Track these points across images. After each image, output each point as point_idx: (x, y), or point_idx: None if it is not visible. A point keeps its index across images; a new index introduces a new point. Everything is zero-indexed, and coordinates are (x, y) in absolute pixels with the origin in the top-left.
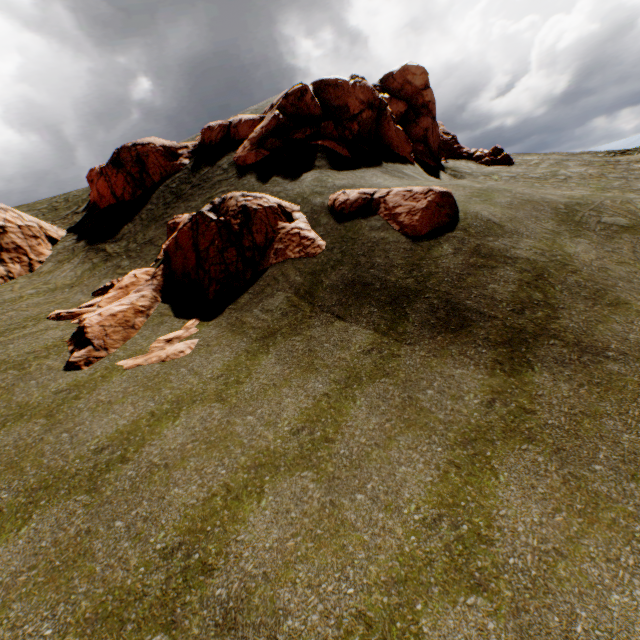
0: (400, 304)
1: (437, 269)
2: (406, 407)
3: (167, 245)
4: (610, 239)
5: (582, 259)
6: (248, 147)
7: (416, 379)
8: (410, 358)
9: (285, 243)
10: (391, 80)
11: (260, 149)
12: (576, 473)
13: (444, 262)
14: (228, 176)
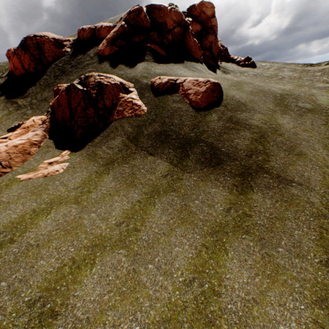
0: (185, 148)
1: (208, 129)
2: (183, 210)
3: (52, 103)
4: (301, 116)
5: (285, 127)
6: (105, 44)
7: (190, 194)
8: (188, 181)
9: (123, 107)
10: (194, 9)
11: (112, 46)
12: (269, 253)
13: (212, 125)
14: (93, 61)
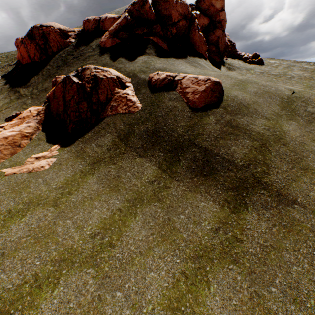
0: (177, 153)
1: (203, 132)
2: (165, 226)
3: (49, 94)
4: (310, 123)
5: (291, 135)
6: (107, 36)
7: (176, 206)
8: (175, 190)
9: (118, 102)
10: (202, 2)
11: (114, 38)
12: (259, 292)
13: (208, 128)
14: (94, 53)
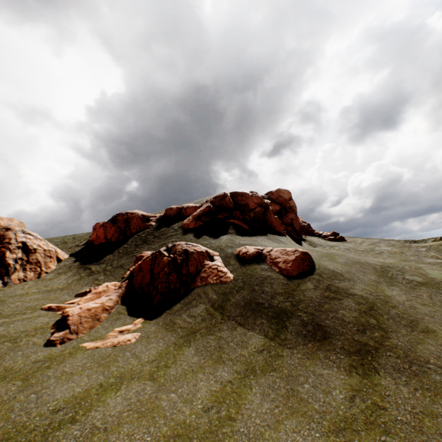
0: (281, 318)
1: (304, 297)
2: (289, 396)
3: (133, 268)
4: (413, 289)
5: (397, 299)
6: (191, 219)
7: (296, 374)
8: (290, 358)
9: (208, 273)
10: (271, 194)
11: (198, 221)
12: None
13: (308, 293)
14: (177, 233)
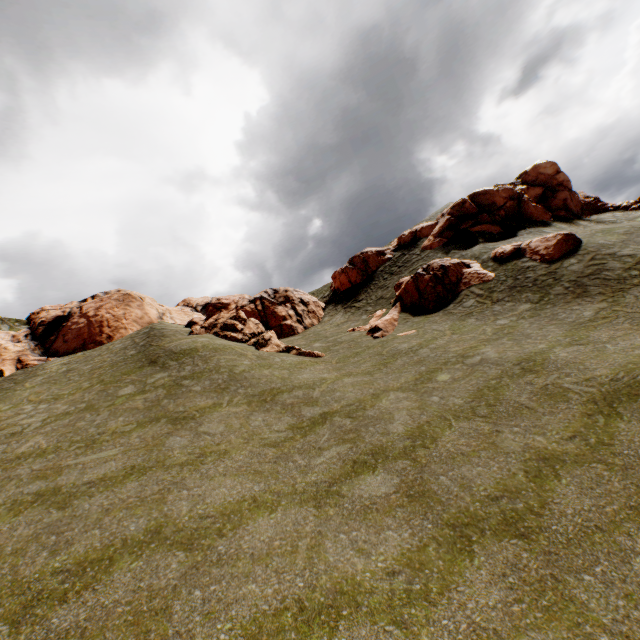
0: (544, 289)
1: (566, 270)
2: (550, 321)
3: (399, 293)
4: None
5: None
6: (432, 239)
7: (556, 313)
8: (552, 308)
9: (468, 278)
10: (525, 176)
11: (440, 239)
12: (637, 322)
13: (570, 266)
14: (421, 257)
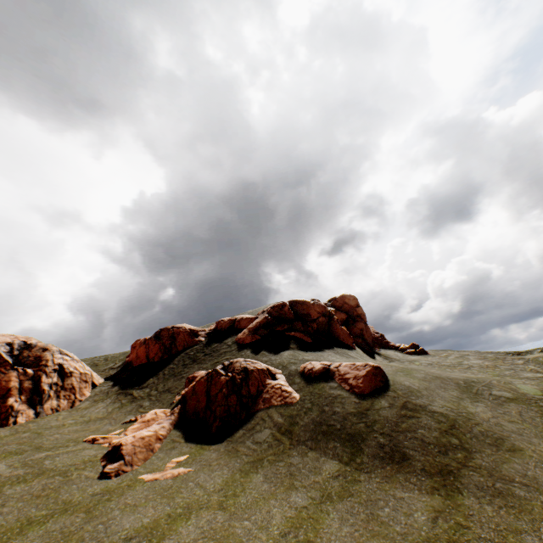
0: (356, 440)
1: (379, 416)
2: (369, 520)
3: (186, 390)
4: (501, 405)
5: (481, 416)
6: (247, 332)
7: (375, 498)
8: (368, 482)
9: (271, 393)
10: (335, 301)
11: (254, 334)
12: None
13: (383, 411)
14: (231, 349)
